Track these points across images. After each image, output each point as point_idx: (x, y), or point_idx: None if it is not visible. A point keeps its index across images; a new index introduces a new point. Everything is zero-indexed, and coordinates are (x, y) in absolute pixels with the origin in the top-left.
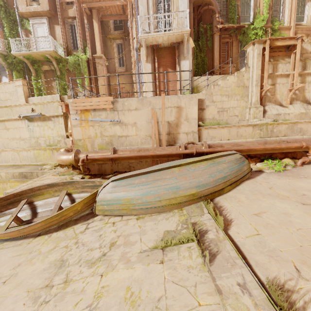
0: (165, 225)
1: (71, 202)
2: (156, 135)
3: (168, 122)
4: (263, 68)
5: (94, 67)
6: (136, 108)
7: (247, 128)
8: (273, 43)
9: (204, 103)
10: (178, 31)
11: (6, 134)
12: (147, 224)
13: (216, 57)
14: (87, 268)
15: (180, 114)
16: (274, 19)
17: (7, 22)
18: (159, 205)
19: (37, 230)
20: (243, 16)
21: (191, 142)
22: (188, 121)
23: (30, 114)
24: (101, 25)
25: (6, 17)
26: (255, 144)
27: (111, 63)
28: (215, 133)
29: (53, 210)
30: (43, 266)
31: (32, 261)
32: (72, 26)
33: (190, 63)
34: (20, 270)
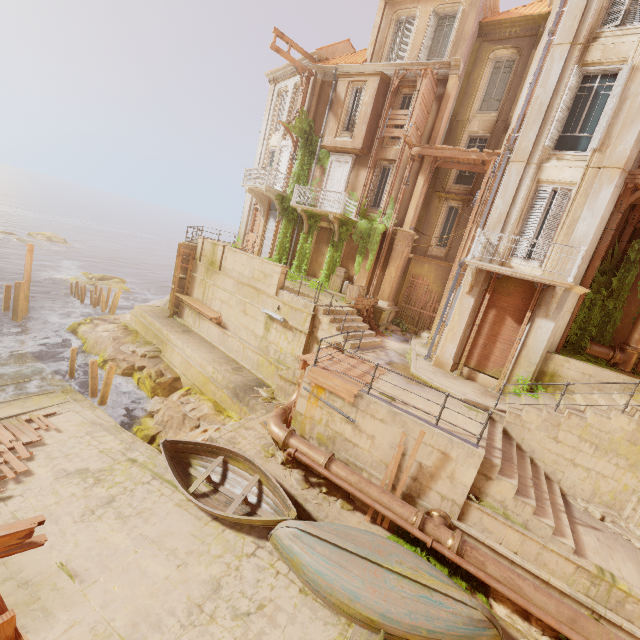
0: (317, 632)
1: (258, 493)
2: (392, 473)
3: (421, 464)
4: None
5: (390, 243)
6: (383, 419)
7: (562, 560)
8: None
9: (495, 471)
10: (544, 277)
11: (242, 318)
12: (304, 610)
13: None
14: (230, 617)
15: (443, 465)
16: None
17: (303, 153)
18: (327, 597)
19: (217, 516)
20: None
21: (443, 514)
22: (452, 481)
23: (273, 314)
24: (435, 172)
25: (304, 147)
26: (550, 607)
27: (424, 236)
28: (494, 526)
29: (238, 497)
30: (205, 575)
31: (201, 557)
32: (385, 171)
33: (557, 326)
34: (190, 561)
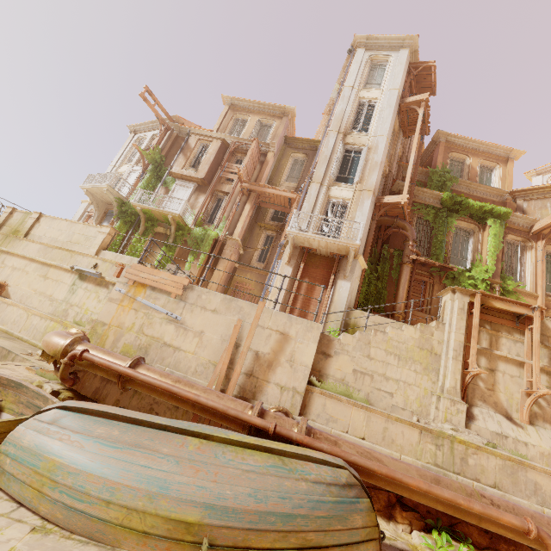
0: None
1: None
2: (223, 366)
3: (258, 352)
4: (470, 334)
5: (220, 249)
6: (216, 309)
7: (407, 427)
8: (489, 302)
9: (333, 346)
10: (342, 241)
11: (39, 284)
12: None
13: (402, 295)
14: None
15: (282, 348)
16: (507, 276)
17: (151, 175)
18: (99, 515)
19: None
20: (455, 257)
21: (283, 409)
22: (292, 365)
23: (87, 269)
24: (257, 209)
25: (153, 171)
26: (412, 473)
27: (248, 253)
28: (338, 411)
29: None
30: None
31: None
32: (220, 200)
33: (352, 287)
34: None
